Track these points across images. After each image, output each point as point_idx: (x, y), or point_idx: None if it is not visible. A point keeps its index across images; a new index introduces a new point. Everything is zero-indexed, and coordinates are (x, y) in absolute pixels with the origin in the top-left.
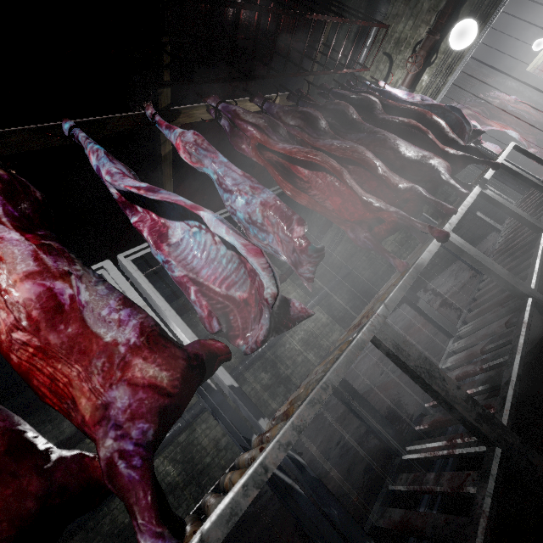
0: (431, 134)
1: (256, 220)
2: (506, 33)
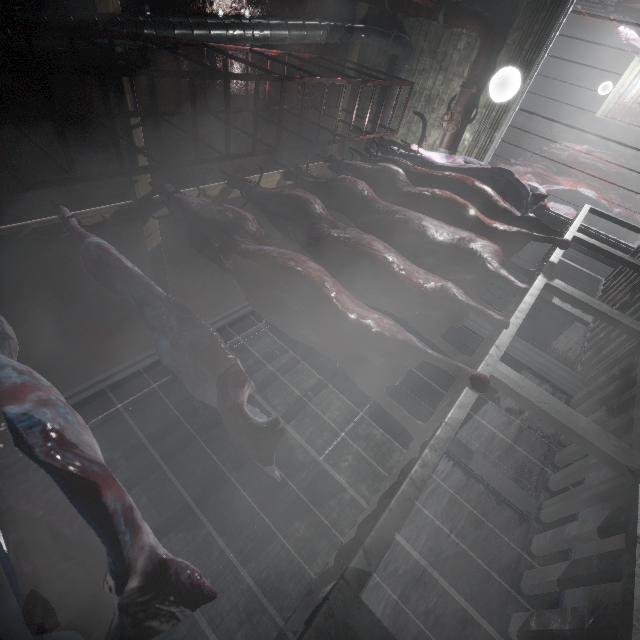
0: (471, 207)
1: (187, 369)
2: (565, 79)
